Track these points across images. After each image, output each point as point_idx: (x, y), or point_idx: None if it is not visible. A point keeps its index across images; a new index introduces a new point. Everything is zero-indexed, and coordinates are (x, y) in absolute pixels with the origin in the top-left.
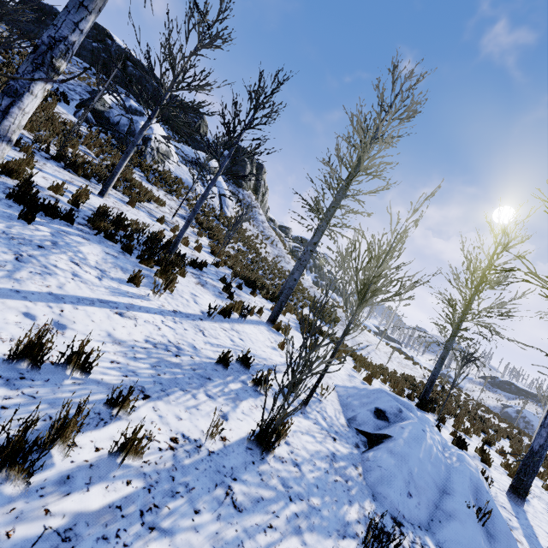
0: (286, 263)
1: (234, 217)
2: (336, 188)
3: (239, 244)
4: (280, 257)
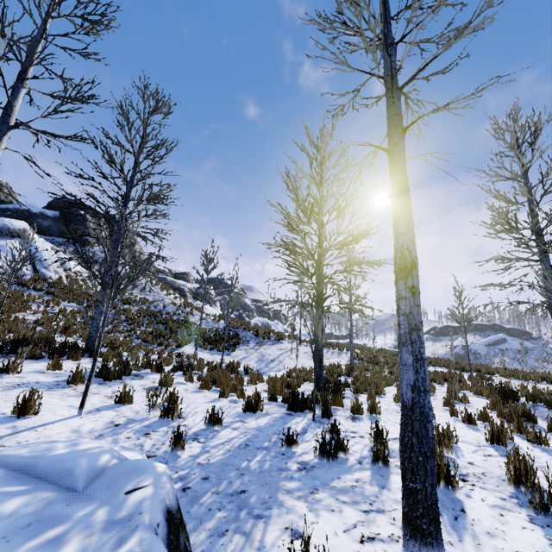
0: (165, 305)
1: (67, 278)
2: (124, 178)
3: (70, 305)
4: (156, 301)
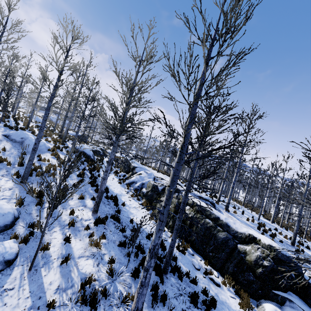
0: None
1: None
2: None
3: None
4: None
